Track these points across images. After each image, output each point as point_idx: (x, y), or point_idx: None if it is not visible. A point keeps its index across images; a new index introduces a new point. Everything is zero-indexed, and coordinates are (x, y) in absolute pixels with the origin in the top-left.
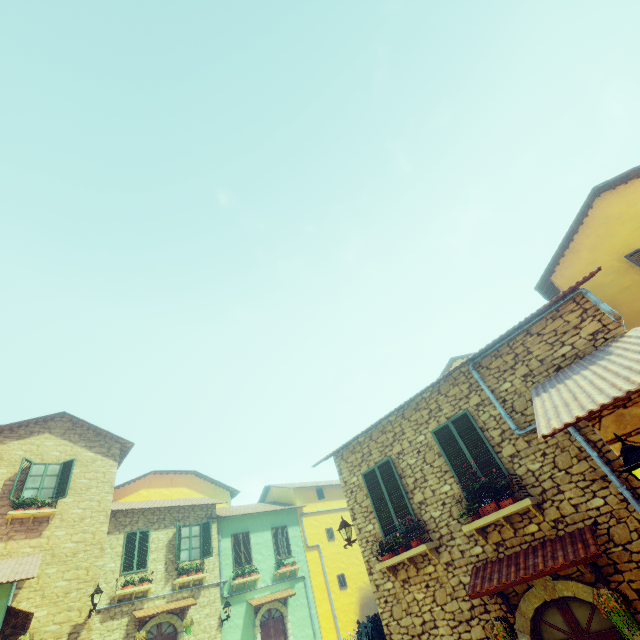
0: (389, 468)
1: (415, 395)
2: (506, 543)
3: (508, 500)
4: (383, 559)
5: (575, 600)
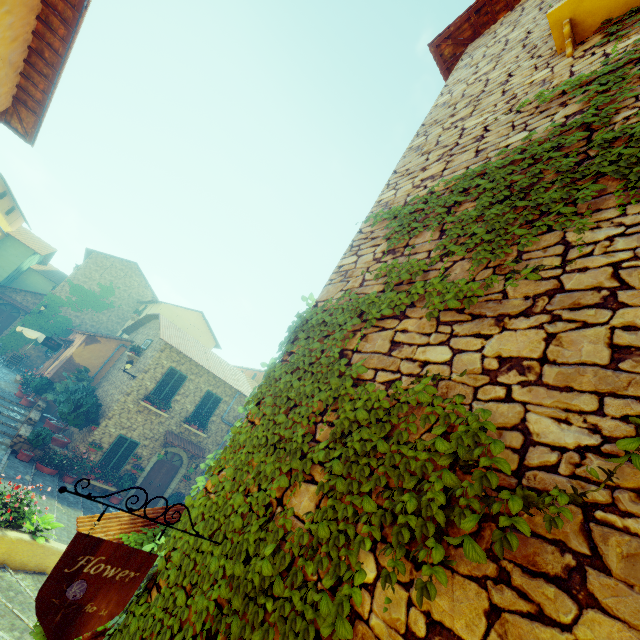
0: (183, 379)
1: (224, 380)
2: (184, 434)
3: (202, 431)
4: (147, 402)
5: (179, 456)
